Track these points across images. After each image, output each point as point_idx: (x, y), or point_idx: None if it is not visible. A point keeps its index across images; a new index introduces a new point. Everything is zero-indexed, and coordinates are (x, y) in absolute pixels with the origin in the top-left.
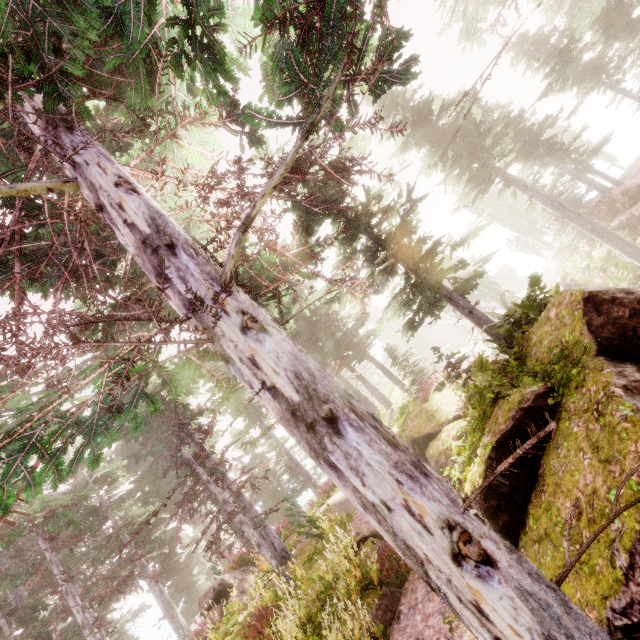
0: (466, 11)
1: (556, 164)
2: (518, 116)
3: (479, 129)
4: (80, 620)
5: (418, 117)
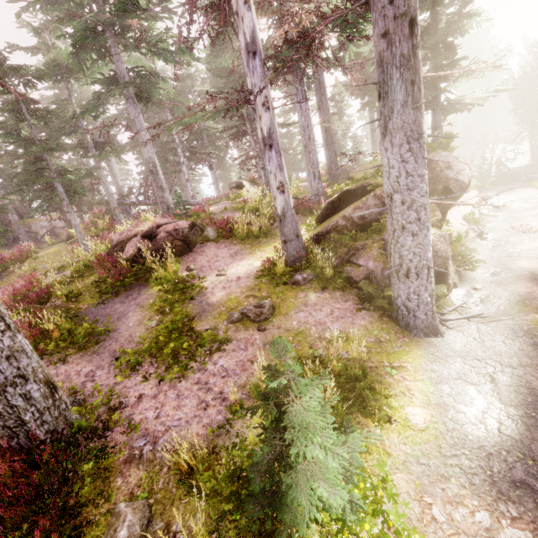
0: None
1: None
2: None
3: None
4: (182, 160)
5: None
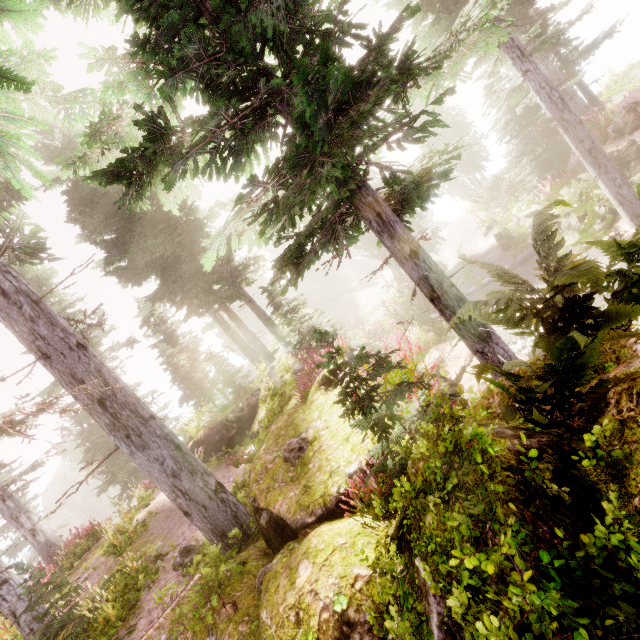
0: None
1: (542, 55)
2: None
3: None
4: None
5: None
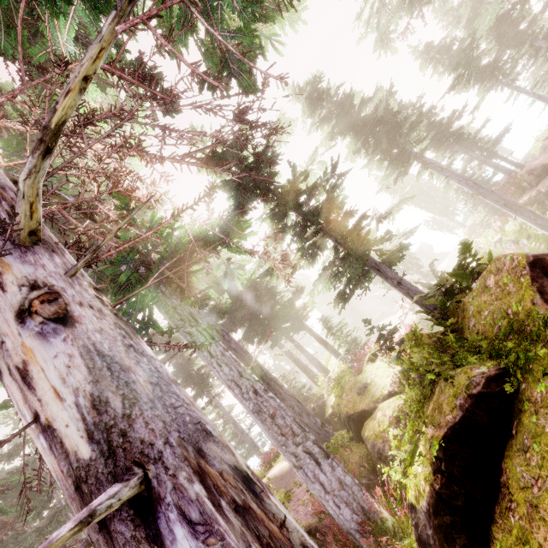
0: (379, 23)
1: (465, 151)
2: (429, 111)
3: (396, 119)
4: None
5: (342, 111)
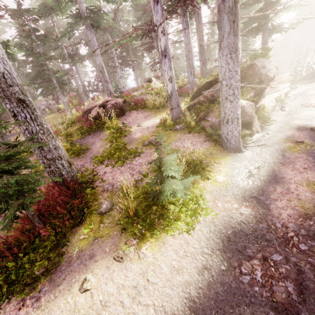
0: None
1: None
2: None
3: None
4: (117, 65)
5: None
